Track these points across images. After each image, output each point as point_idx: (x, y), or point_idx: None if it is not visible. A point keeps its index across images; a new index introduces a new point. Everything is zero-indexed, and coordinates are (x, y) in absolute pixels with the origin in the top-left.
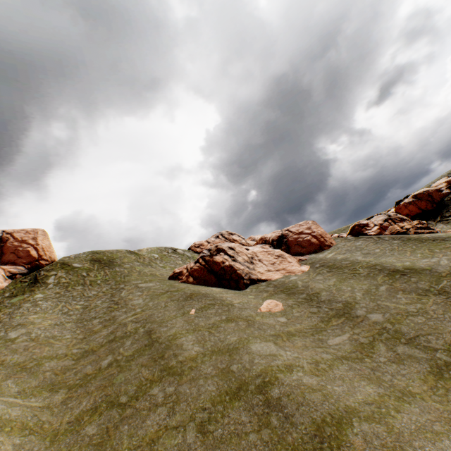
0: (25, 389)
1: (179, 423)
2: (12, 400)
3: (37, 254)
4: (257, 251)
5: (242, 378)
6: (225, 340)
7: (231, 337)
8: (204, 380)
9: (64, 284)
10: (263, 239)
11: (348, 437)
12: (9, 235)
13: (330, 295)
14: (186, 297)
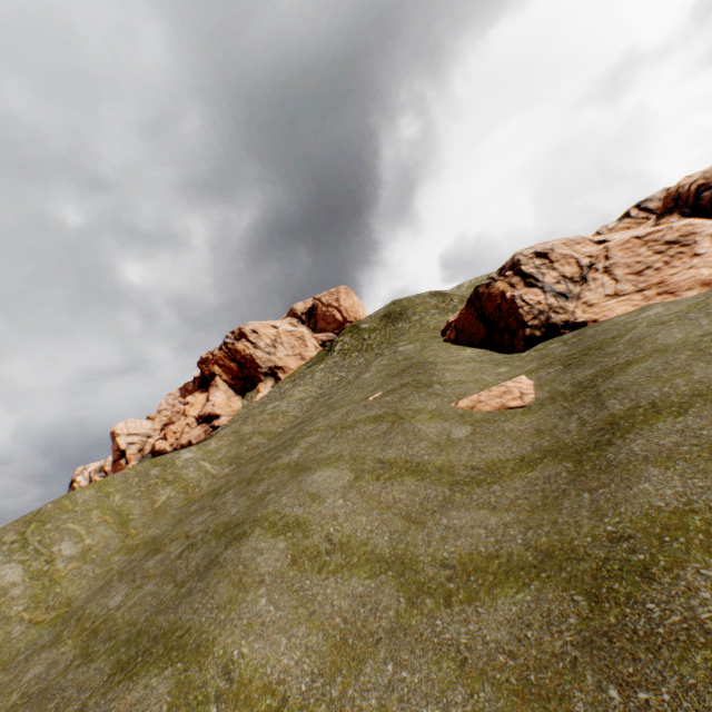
0: (224, 458)
1: (192, 535)
2: (205, 464)
3: (341, 317)
4: (614, 244)
5: (251, 515)
6: (322, 452)
7: (331, 450)
8: (244, 500)
9: (344, 351)
10: (671, 197)
11: (142, 678)
12: (318, 301)
13: (646, 375)
14: (400, 371)
